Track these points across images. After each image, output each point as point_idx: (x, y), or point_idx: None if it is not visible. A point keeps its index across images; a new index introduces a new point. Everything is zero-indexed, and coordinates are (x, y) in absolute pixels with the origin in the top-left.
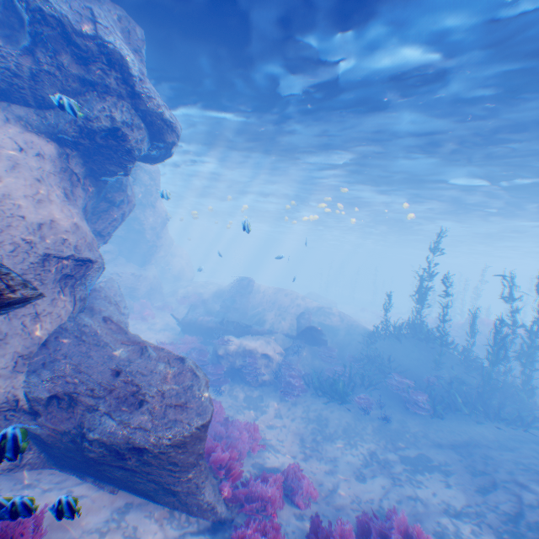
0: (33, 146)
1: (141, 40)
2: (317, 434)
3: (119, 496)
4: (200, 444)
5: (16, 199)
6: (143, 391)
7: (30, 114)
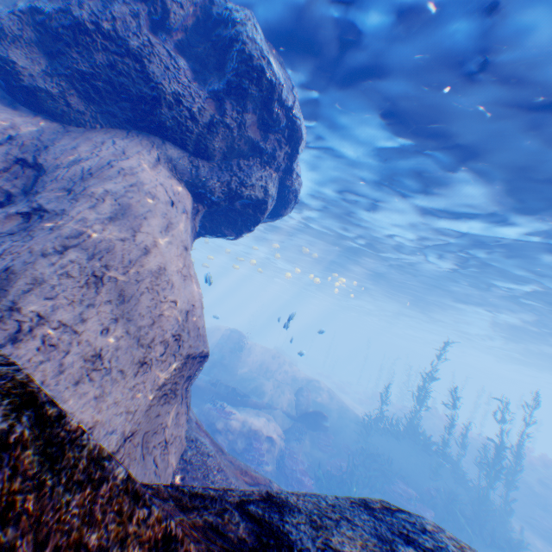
0: (179, 199)
1: None
2: None
3: None
4: None
5: (169, 274)
6: None
7: (182, 158)
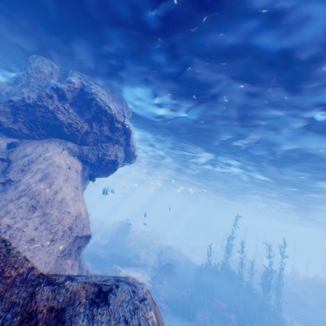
0: (74, 165)
1: (130, 115)
2: None
3: None
4: None
5: (67, 200)
6: None
7: (75, 147)
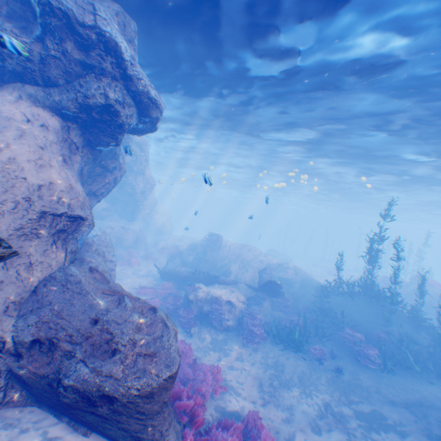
0: (39, 119)
1: (135, 32)
2: (275, 380)
3: (89, 439)
4: (167, 394)
5: (20, 162)
6: (117, 340)
7: (39, 92)
